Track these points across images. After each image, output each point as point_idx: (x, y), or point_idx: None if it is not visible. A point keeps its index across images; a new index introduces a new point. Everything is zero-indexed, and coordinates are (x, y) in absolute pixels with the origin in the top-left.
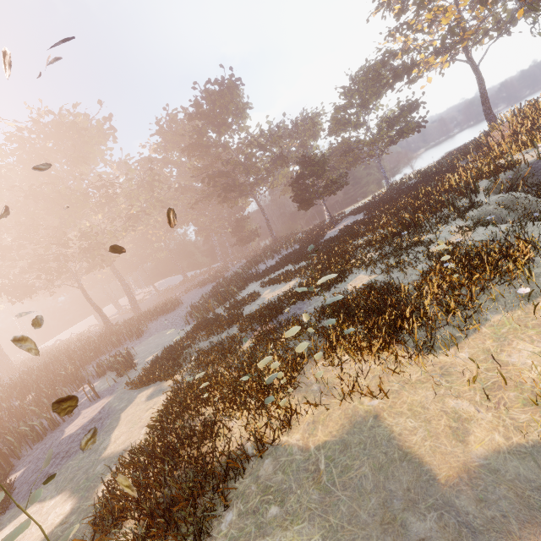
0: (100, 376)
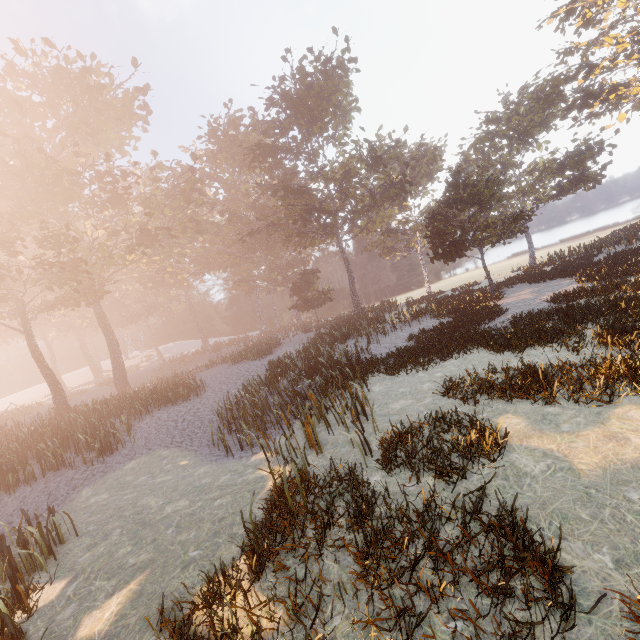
0: None
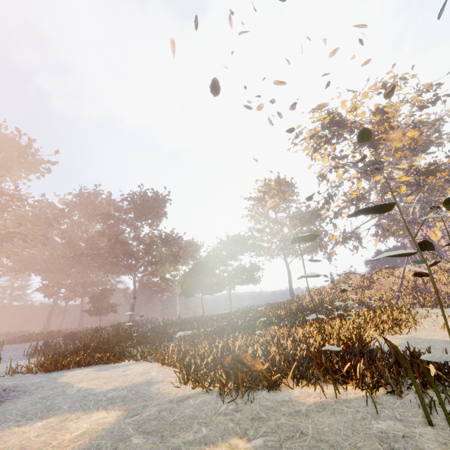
0: None
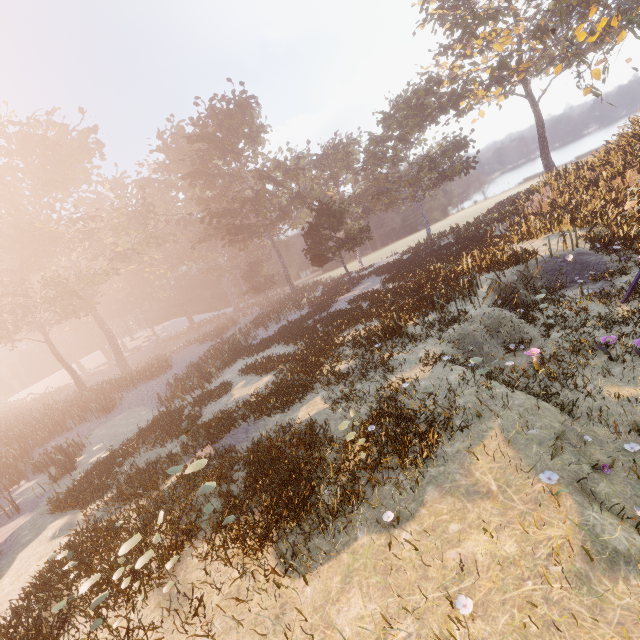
0: (41, 471)
